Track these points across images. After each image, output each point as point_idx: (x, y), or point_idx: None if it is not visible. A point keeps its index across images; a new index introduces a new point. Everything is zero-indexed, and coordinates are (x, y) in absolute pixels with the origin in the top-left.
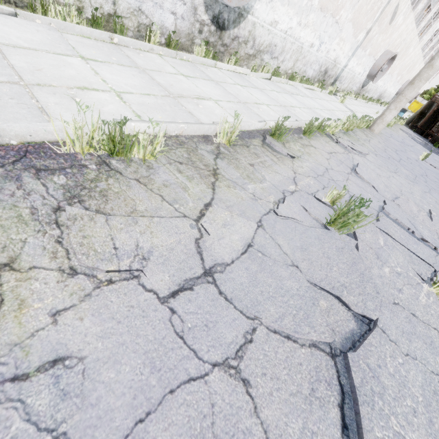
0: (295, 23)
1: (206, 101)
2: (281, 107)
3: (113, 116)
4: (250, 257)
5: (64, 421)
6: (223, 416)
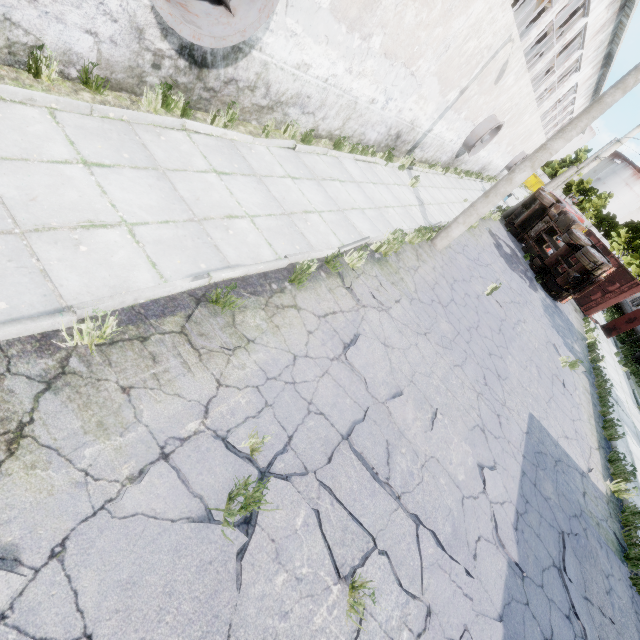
0: (343, 70)
1: (108, 230)
2: (281, 217)
3: None
4: None
5: None
6: None
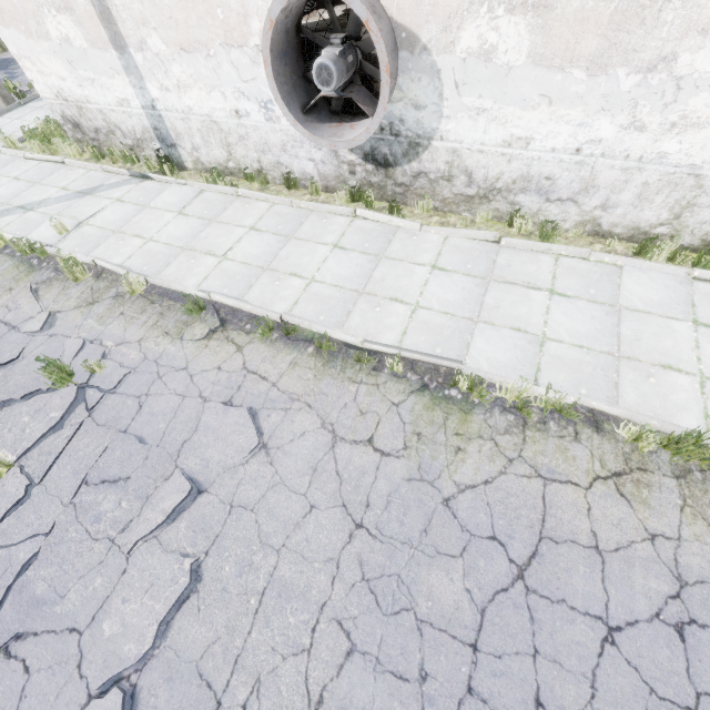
0: (614, 129)
1: (213, 257)
2: (347, 292)
3: (118, 255)
4: (26, 338)
5: None
6: None
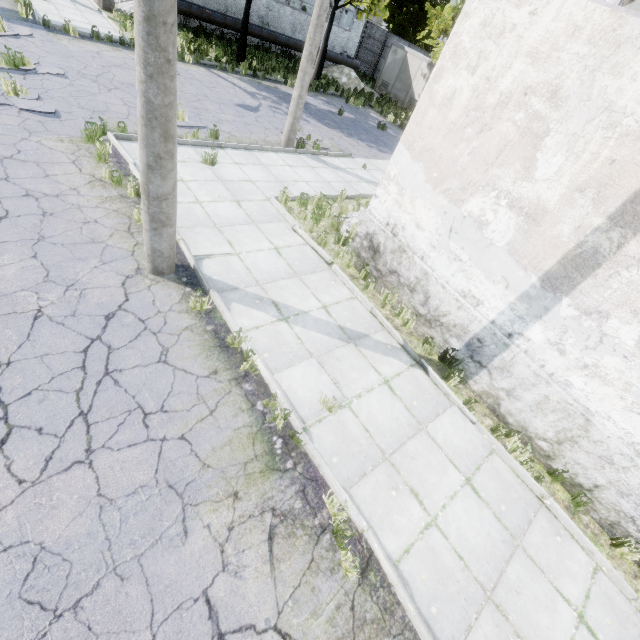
0: None
1: None
2: None
3: (390, 525)
4: None
5: (161, 542)
6: (126, 639)
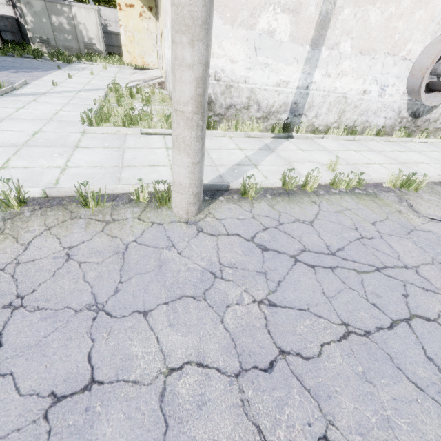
0: None
1: (421, 164)
2: None
3: (386, 174)
4: None
5: None
6: None
